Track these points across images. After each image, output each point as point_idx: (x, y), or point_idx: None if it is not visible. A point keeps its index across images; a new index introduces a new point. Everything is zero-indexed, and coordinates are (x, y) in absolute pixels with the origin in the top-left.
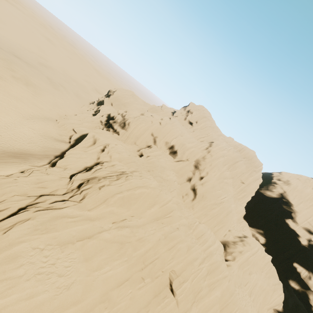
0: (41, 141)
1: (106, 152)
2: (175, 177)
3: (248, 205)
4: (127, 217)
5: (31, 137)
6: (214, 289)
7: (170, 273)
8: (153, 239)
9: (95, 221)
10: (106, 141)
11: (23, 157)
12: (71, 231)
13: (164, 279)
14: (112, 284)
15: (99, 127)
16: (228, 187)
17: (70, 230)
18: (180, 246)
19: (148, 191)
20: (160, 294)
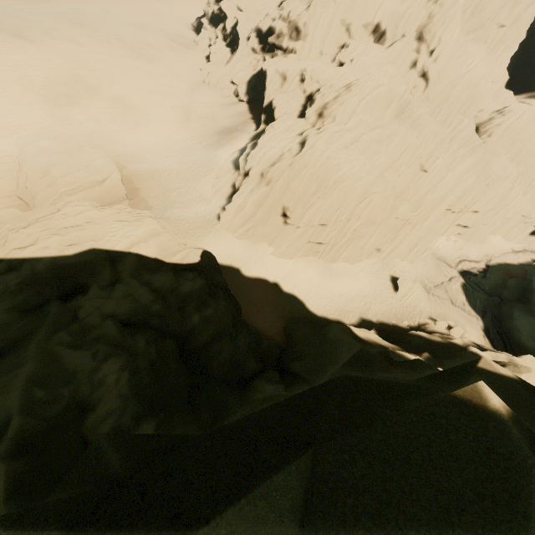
0: (223, 112)
1: (309, 79)
2: (395, 70)
3: (514, 62)
4: (372, 122)
5: (212, 113)
6: (468, 158)
7: (421, 160)
8: (400, 133)
9: (353, 131)
10: (298, 68)
11: (234, 131)
12: (344, 140)
13: (416, 166)
14: (382, 168)
15: (256, 61)
16: (475, 46)
17: (343, 139)
18: (426, 131)
19: (383, 90)
20: (415, 177)
